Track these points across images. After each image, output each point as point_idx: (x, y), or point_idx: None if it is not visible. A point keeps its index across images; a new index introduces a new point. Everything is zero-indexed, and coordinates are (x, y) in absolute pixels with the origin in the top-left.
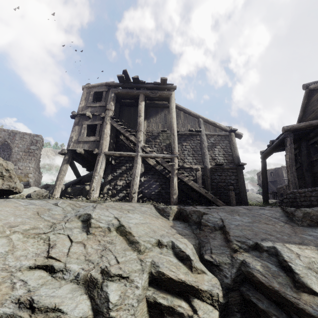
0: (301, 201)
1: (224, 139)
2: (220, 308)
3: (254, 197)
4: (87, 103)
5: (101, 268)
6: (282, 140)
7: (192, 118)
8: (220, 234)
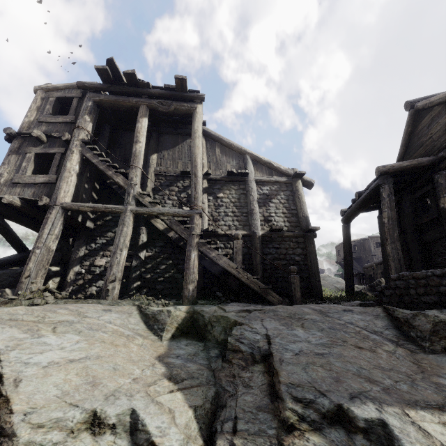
0: (420, 295)
1: (285, 189)
2: None
3: (332, 281)
4: (39, 115)
5: None
6: (377, 189)
7: (234, 153)
8: (261, 374)
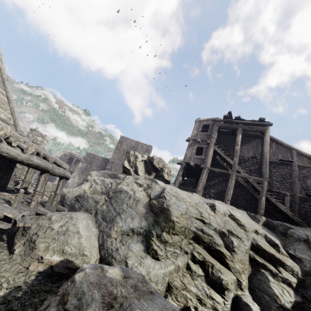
0: None
1: None
2: (298, 280)
3: None
4: (197, 132)
5: (226, 229)
6: None
7: (284, 148)
8: (303, 244)
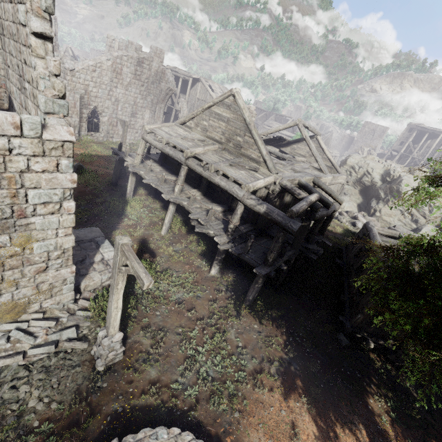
0: None
1: None
2: None
3: None
4: (405, 132)
5: None
6: None
7: None
8: None
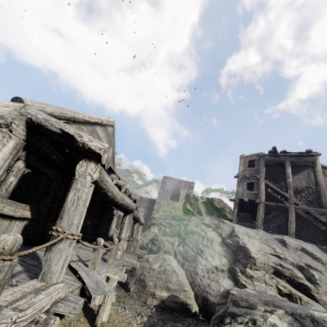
0: None
1: None
2: None
3: None
4: (244, 168)
5: (304, 263)
6: None
7: None
8: None
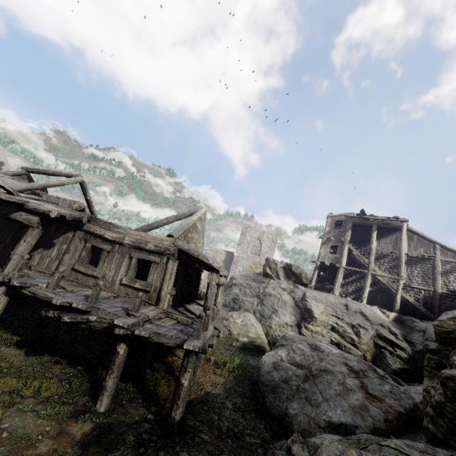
0: None
1: None
2: (409, 356)
3: None
4: (330, 229)
5: (356, 322)
6: None
7: (427, 242)
8: (421, 333)
